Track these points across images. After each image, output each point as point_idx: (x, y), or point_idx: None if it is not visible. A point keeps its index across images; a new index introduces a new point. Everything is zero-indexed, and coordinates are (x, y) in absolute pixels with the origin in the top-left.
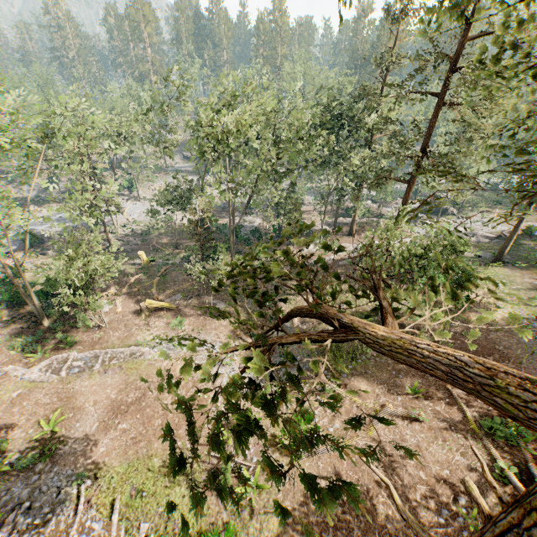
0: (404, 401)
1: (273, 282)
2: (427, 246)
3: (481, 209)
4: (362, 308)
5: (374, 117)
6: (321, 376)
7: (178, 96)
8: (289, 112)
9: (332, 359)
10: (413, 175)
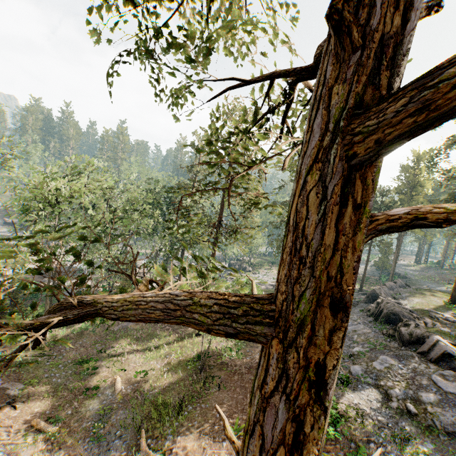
0: (228, 445)
1: (96, 345)
2: (229, 286)
3: (265, 267)
4: (188, 355)
5: (188, 202)
6: (144, 447)
7: (4, 161)
8: (122, 191)
9: (158, 421)
10: (216, 238)
